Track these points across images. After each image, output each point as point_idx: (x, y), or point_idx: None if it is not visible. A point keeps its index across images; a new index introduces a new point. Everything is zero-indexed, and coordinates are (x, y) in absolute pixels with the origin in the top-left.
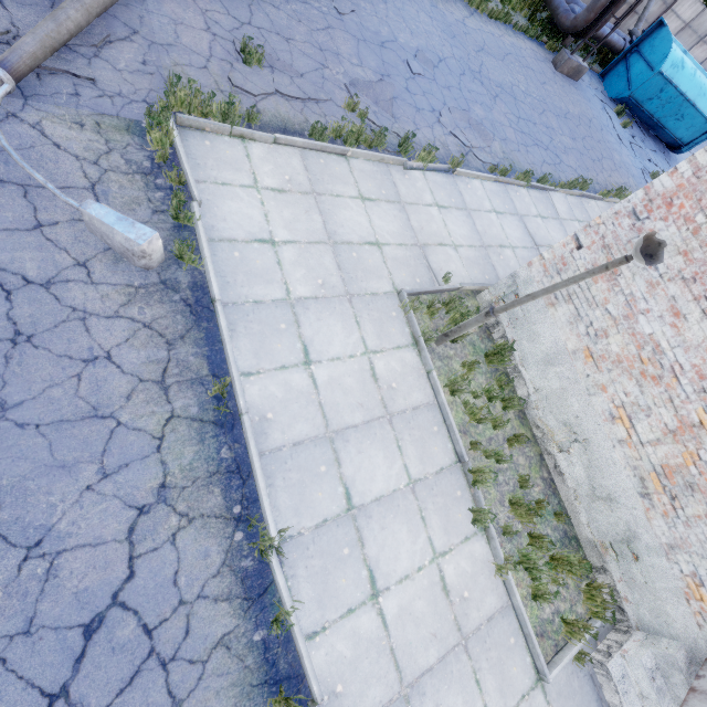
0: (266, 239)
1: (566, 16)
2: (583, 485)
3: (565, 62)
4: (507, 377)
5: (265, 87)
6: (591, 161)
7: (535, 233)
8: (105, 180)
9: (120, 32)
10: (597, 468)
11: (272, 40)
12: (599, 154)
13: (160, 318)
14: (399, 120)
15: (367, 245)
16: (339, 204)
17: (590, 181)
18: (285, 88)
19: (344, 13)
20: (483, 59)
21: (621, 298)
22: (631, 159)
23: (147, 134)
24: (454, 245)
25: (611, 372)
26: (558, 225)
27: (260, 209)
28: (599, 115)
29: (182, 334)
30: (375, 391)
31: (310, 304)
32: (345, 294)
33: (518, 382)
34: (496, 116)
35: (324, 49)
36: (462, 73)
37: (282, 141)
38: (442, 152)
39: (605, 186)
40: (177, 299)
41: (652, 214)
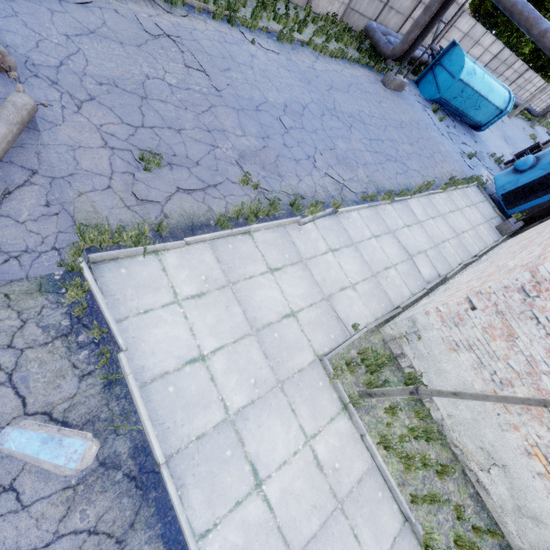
0: (196, 356)
1: (386, 47)
2: (508, 502)
3: (391, 81)
4: (420, 401)
5: (168, 189)
6: (427, 159)
7: (406, 245)
8: (22, 363)
9: (19, 178)
10: (519, 491)
11: (165, 136)
12: (430, 150)
13: (105, 513)
14: (284, 178)
15: (284, 319)
16: (253, 286)
17: (431, 178)
18: (185, 183)
19: (221, 89)
20: (334, 95)
21: (521, 357)
22: (451, 147)
23: (61, 298)
24: (352, 285)
25: (521, 416)
26: (420, 229)
27: (184, 324)
28: (422, 116)
29: (131, 520)
30: (322, 482)
31: (249, 412)
32: (276, 384)
33: (431, 406)
34: (355, 145)
35: (211, 129)
36: (322, 114)
37: (192, 242)
38: (323, 196)
39: (441, 177)
40: (119, 478)
41: (541, 294)
